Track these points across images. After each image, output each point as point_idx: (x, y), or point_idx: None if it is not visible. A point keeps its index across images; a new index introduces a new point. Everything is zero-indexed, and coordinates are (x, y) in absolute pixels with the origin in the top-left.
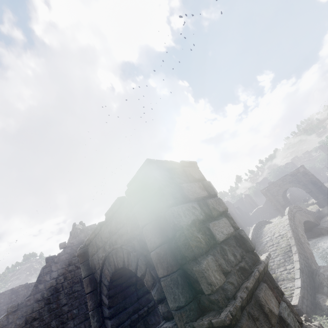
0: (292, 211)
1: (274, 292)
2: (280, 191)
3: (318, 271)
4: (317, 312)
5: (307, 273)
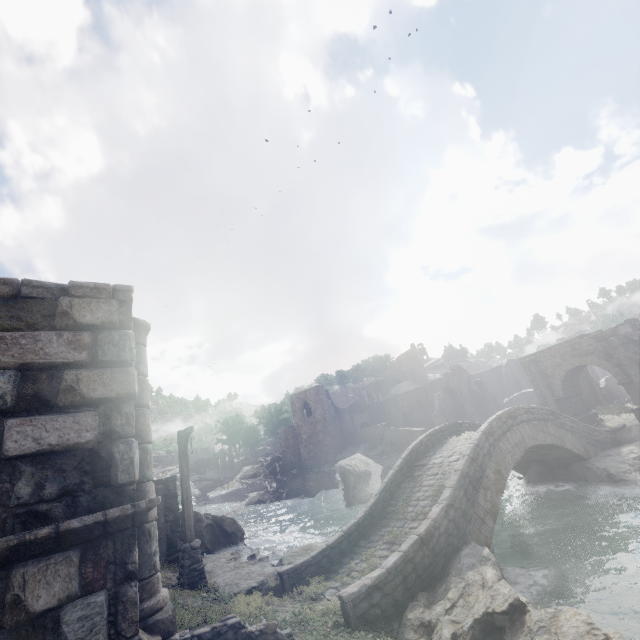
0: (514, 419)
1: (98, 572)
2: (560, 368)
3: (460, 551)
4: (378, 623)
5: (439, 548)
